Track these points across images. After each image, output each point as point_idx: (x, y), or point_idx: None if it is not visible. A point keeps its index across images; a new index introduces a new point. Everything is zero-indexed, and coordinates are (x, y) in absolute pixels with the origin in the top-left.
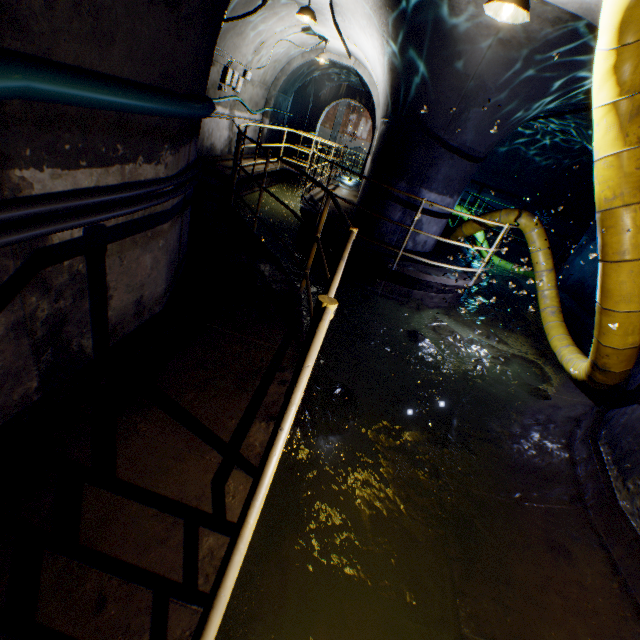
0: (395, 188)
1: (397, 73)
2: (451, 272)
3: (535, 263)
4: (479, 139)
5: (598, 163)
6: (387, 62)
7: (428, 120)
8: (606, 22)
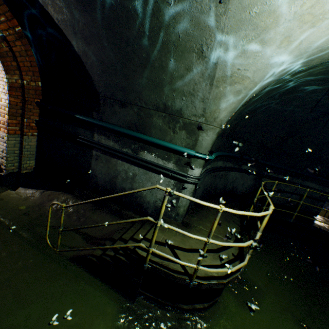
0: None
1: None
2: None
3: None
4: None
5: None
6: None
7: None
8: None
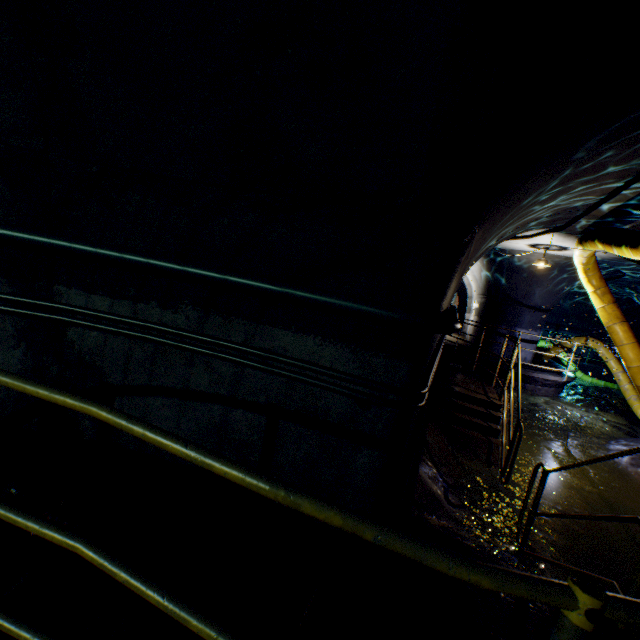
0: (498, 328)
1: (489, 276)
2: (548, 373)
3: (609, 368)
4: (544, 301)
5: (597, 310)
6: (482, 272)
7: (511, 295)
8: (578, 270)
